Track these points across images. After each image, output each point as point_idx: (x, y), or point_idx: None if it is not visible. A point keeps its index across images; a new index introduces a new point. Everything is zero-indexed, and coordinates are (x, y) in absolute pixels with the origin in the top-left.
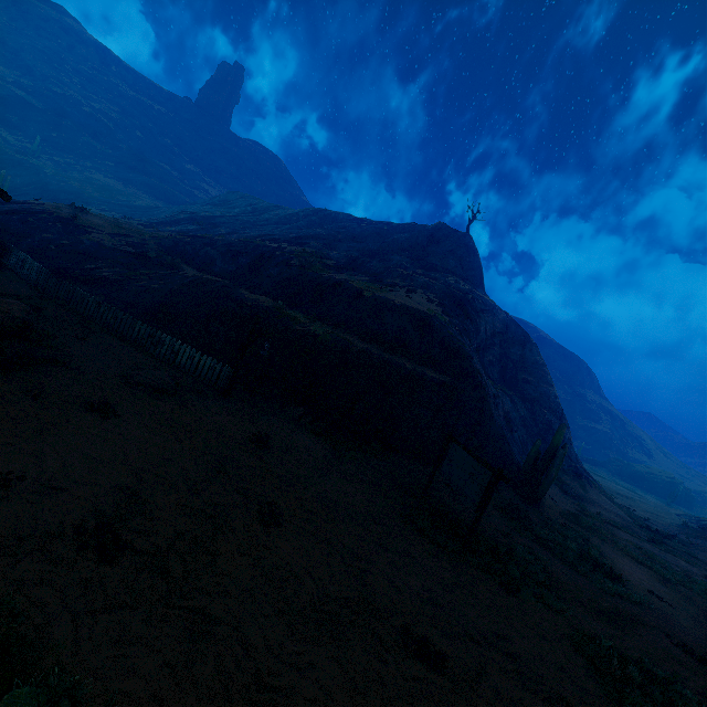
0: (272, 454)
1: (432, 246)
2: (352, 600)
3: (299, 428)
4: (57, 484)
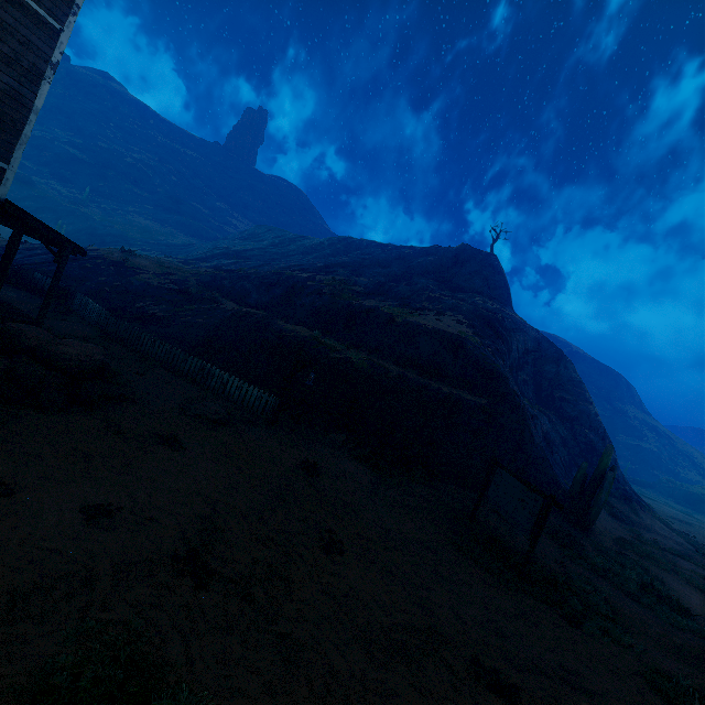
0: (322, 482)
1: (457, 268)
2: (420, 629)
3: (343, 454)
4: (149, 514)
